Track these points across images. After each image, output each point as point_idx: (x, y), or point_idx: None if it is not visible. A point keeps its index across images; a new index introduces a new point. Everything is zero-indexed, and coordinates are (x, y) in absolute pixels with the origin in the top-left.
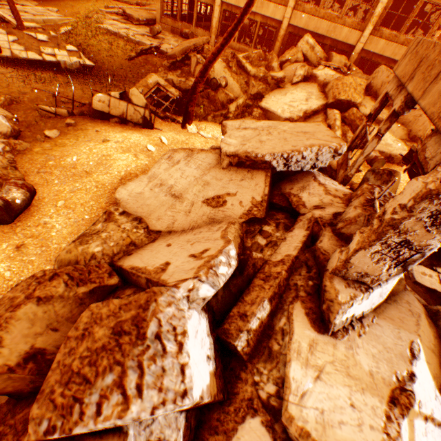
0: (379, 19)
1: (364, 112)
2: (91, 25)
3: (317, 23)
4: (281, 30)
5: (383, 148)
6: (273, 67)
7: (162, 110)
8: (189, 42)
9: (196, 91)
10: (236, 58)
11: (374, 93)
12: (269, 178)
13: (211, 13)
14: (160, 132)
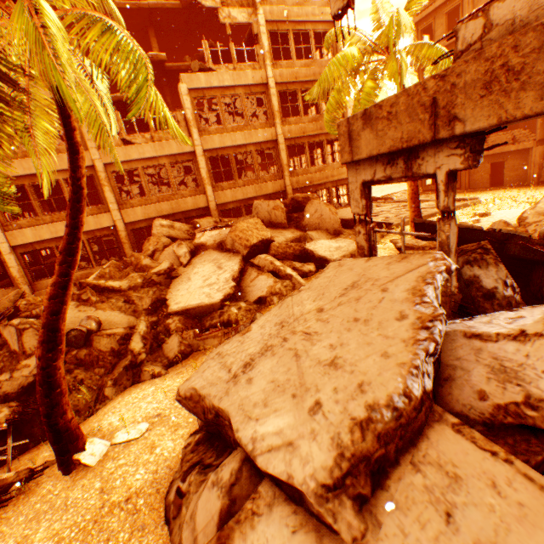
0: (211, 179)
1: (282, 240)
2: None
3: (156, 207)
4: (121, 232)
5: (340, 252)
6: (146, 264)
7: None
8: None
9: (56, 378)
10: (88, 285)
11: (269, 223)
12: (466, 425)
13: (2, 269)
14: None
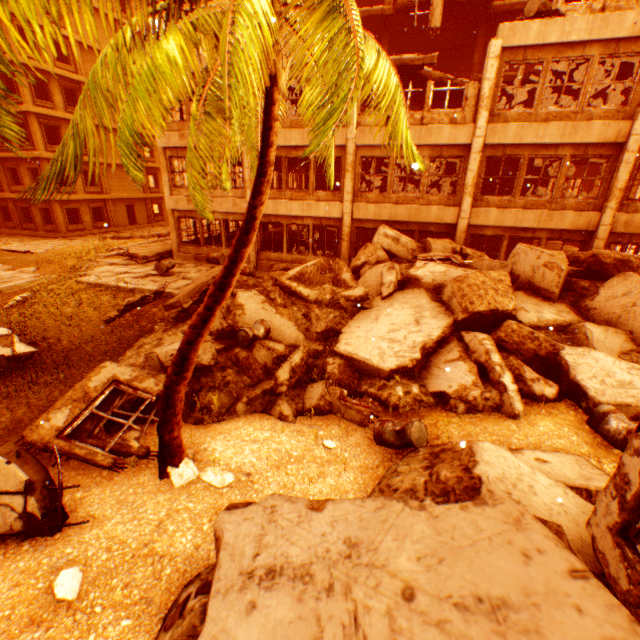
0: (475, 188)
1: (529, 319)
2: (65, 281)
3: (391, 209)
4: (344, 227)
5: (621, 395)
6: (344, 279)
7: (136, 420)
8: (210, 273)
9: (174, 399)
10: (281, 283)
11: (526, 283)
12: None
13: None
14: (79, 533)
